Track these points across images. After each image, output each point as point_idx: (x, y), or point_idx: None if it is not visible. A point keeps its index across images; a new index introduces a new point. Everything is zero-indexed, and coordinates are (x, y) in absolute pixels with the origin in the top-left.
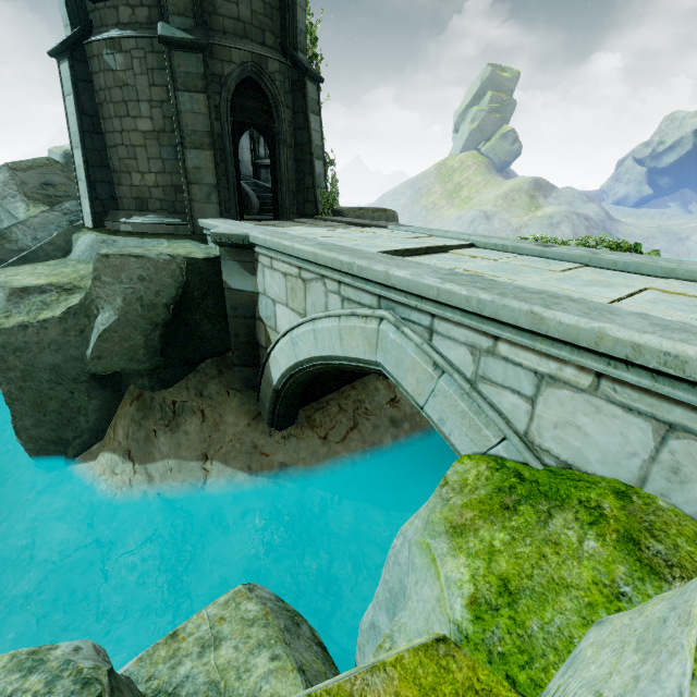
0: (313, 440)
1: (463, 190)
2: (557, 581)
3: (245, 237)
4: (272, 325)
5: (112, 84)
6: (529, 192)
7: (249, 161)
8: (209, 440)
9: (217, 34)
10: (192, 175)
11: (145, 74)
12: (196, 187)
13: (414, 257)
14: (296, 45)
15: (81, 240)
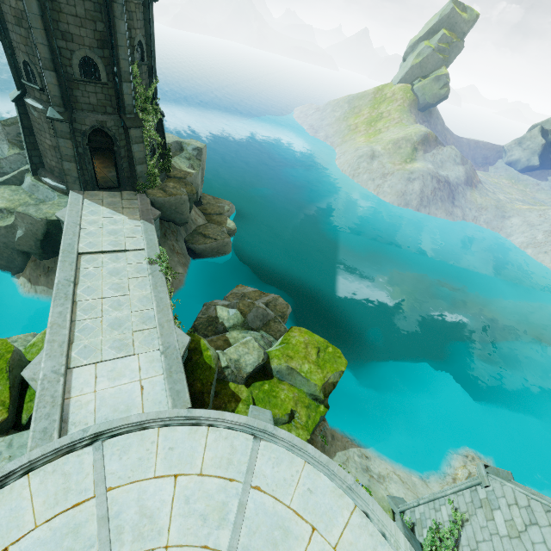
0: None
1: (381, 121)
2: (39, 345)
3: (64, 222)
4: None
5: (35, 120)
6: (415, 144)
7: None
8: None
9: (79, 110)
10: (67, 172)
11: (47, 123)
12: (69, 177)
13: (105, 254)
14: (125, 112)
15: (27, 178)
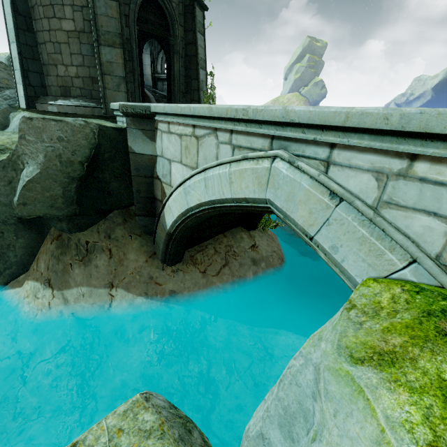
0: (195, 274)
1: None
2: None
3: (147, 108)
4: (167, 181)
5: None
6: None
7: (150, 75)
8: (115, 272)
9: None
10: (105, 68)
11: None
12: (109, 78)
13: None
14: None
15: (16, 117)
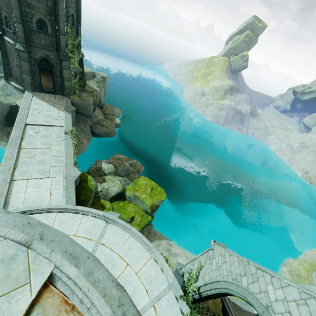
0: None
1: (210, 75)
2: None
3: (20, 107)
4: None
5: (9, 49)
6: (226, 90)
7: None
8: None
9: (34, 47)
10: (24, 80)
11: (15, 52)
12: (26, 83)
13: (41, 126)
14: (61, 51)
15: (1, 81)
